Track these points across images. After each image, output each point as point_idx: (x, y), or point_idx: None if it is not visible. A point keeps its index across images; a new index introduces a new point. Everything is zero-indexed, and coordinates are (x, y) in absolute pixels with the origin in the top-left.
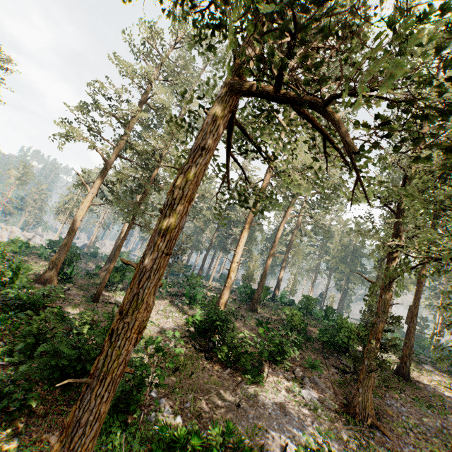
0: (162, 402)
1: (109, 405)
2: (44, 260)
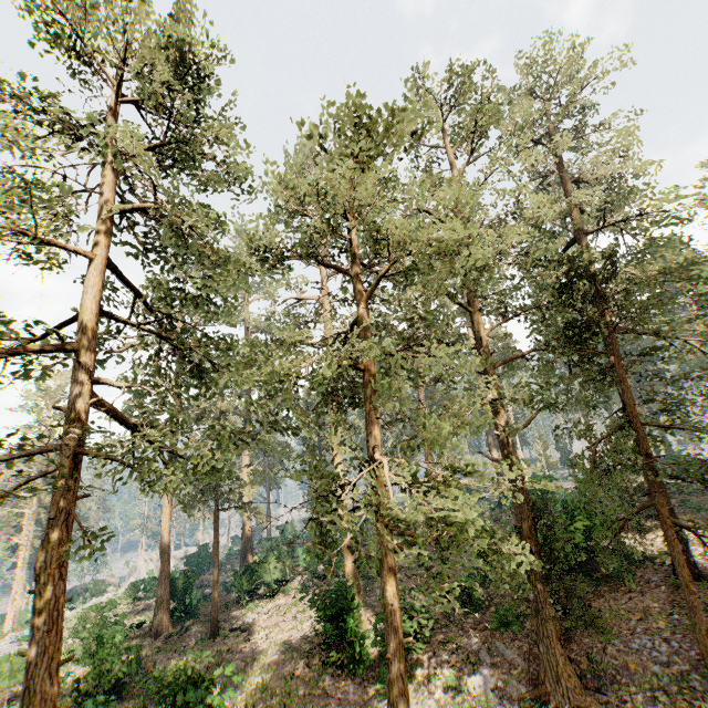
0: None
1: None
2: None
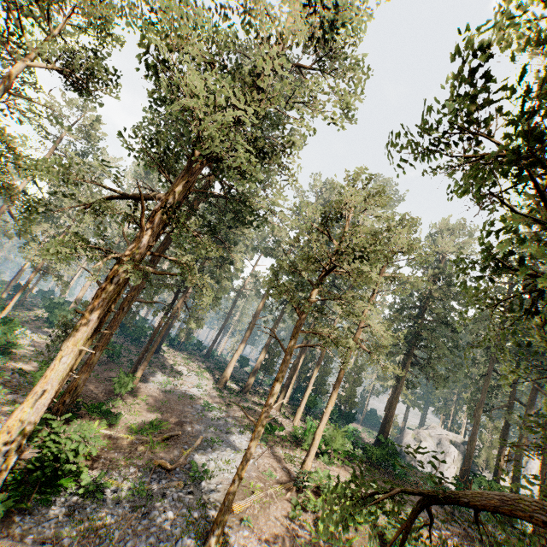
0: None
1: None
2: None
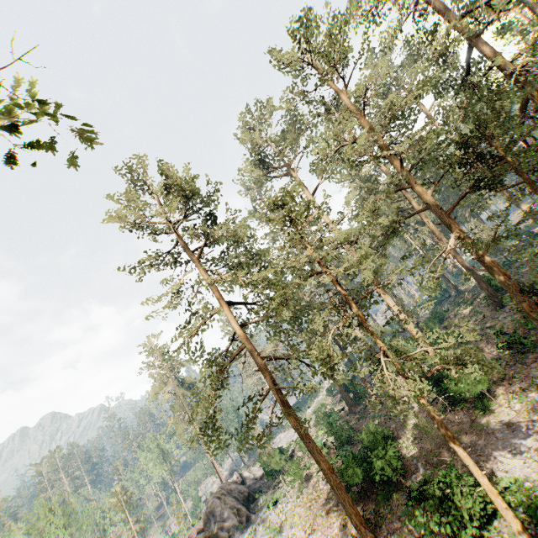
0: (419, 466)
1: (345, 494)
2: None
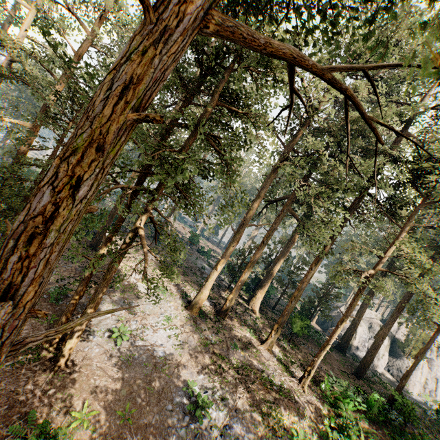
0: None
1: None
2: None
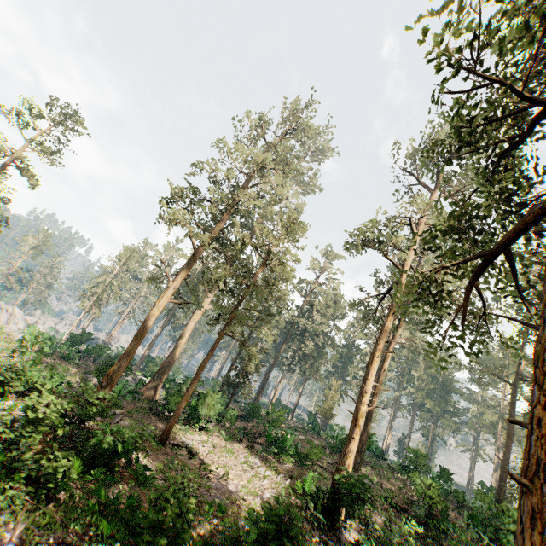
0: None
1: None
2: (70, 365)
